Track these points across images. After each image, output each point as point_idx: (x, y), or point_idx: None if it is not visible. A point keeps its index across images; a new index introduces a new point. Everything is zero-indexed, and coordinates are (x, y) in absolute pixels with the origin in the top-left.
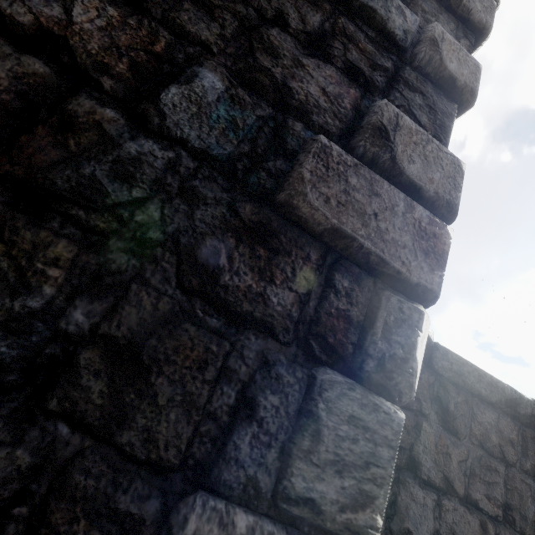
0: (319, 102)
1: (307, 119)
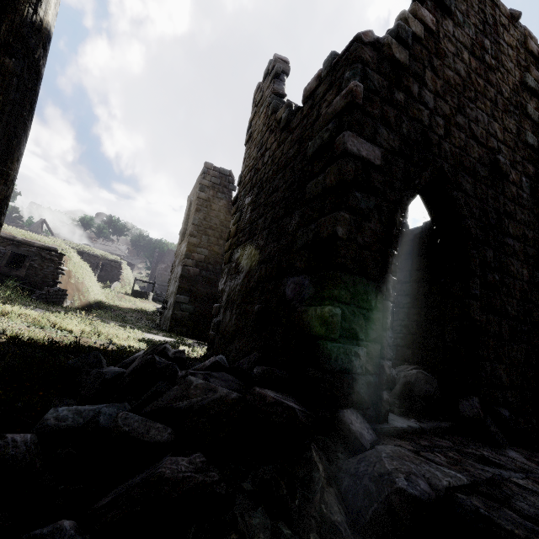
0: (532, 175)
1: (532, 180)
